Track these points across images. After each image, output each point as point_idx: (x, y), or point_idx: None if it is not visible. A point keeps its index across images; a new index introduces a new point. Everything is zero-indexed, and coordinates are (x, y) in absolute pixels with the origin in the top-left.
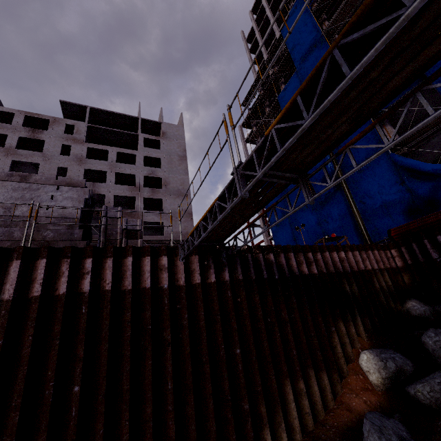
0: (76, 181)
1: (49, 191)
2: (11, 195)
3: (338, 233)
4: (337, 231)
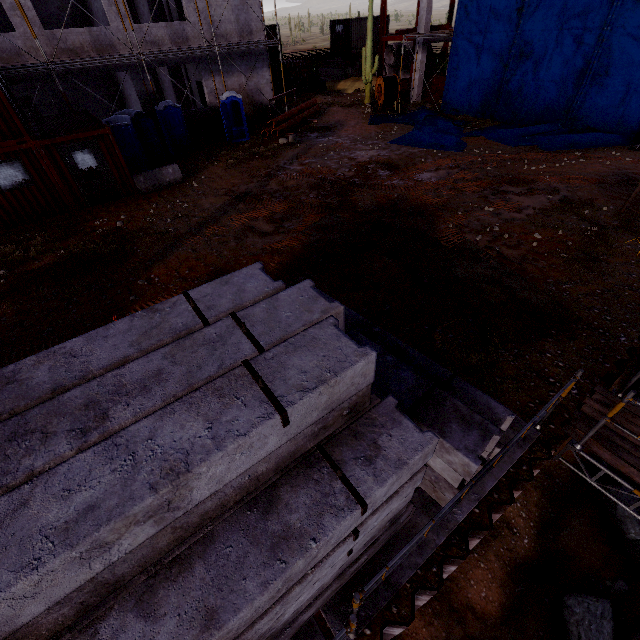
0: (348, 381)
1: (343, 533)
2: (251, 633)
3: (637, 47)
4: (639, 42)
